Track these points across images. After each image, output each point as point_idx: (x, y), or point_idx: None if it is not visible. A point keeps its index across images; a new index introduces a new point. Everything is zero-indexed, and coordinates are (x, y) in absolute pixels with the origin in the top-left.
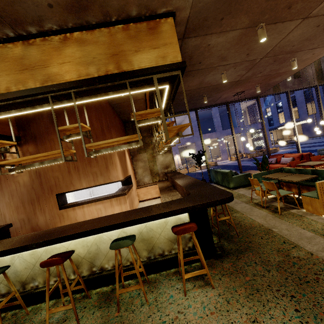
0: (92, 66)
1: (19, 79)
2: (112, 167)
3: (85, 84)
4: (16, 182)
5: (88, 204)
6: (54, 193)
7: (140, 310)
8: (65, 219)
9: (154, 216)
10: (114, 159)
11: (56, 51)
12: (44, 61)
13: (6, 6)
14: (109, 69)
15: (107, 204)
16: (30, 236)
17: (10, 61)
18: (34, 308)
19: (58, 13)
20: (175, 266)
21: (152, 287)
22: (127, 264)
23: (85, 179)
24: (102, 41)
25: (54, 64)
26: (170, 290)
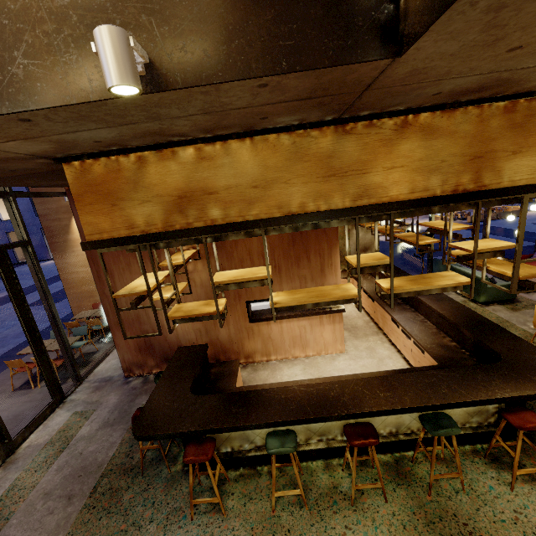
0: (436, 174)
1: (321, 191)
2: (329, 270)
3: (422, 207)
4: (190, 280)
5: (288, 318)
6: (243, 300)
7: (459, 499)
8: (254, 335)
9: (486, 401)
10: (335, 259)
11: (385, 147)
12: (364, 162)
13: (375, 99)
14: (461, 182)
15: (315, 321)
16: (302, 394)
17: (311, 160)
18: (301, 466)
19: (432, 98)
20: (470, 442)
21: (454, 469)
22: (406, 432)
23: (288, 284)
24: (463, 131)
25: (378, 169)
26: (484, 478)
